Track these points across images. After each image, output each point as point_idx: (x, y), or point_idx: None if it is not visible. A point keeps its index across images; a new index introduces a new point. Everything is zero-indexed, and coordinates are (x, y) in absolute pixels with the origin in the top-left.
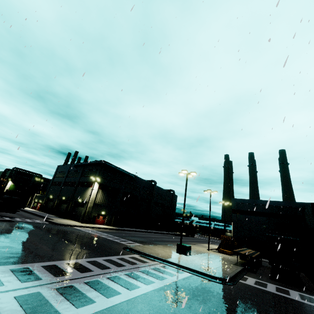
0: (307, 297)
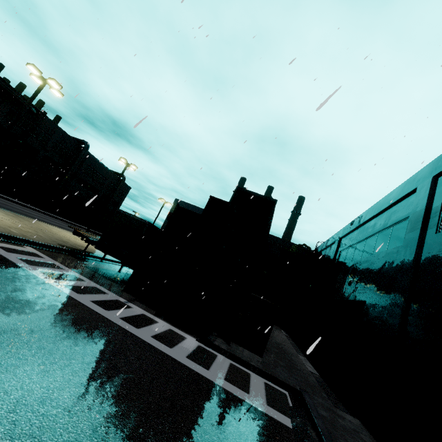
0: (77, 278)
